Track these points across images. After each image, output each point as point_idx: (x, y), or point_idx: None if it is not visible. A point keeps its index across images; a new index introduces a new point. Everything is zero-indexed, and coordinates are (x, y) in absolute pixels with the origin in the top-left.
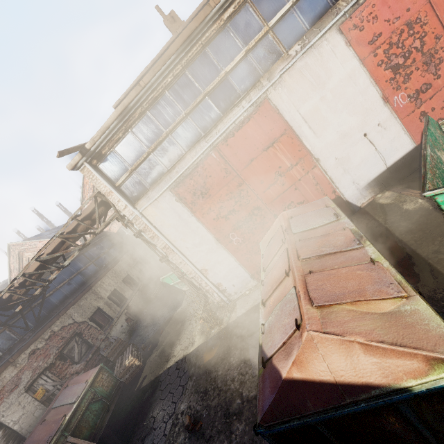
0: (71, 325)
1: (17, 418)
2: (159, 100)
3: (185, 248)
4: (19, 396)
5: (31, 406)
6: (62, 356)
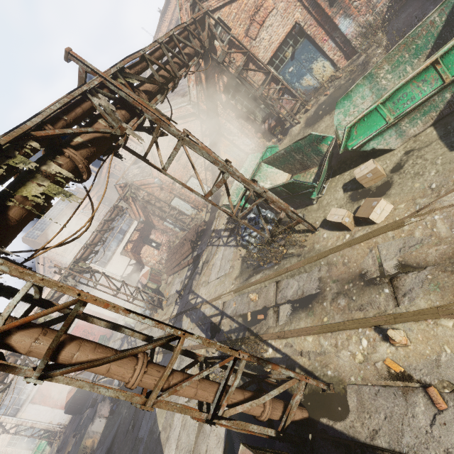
0: None
1: None
2: (20, 380)
3: (41, 418)
4: None
5: None
6: None
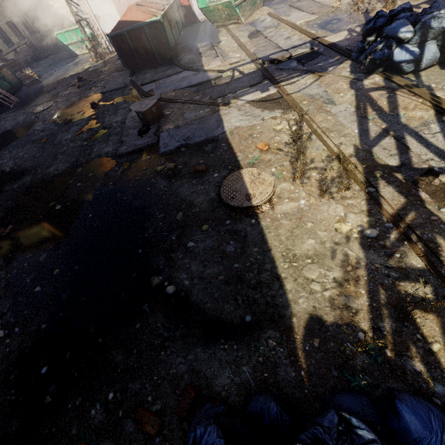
0: None
1: None
2: None
3: None
4: None
5: None
6: None
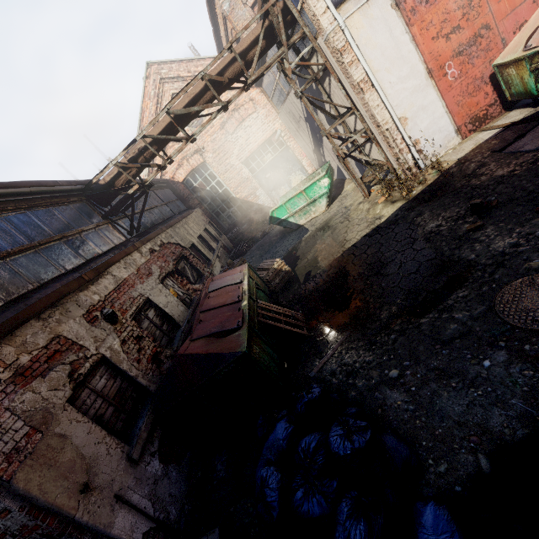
0: (175, 245)
1: (164, 303)
2: None
3: (388, 83)
4: (157, 284)
5: (172, 299)
6: (176, 272)
